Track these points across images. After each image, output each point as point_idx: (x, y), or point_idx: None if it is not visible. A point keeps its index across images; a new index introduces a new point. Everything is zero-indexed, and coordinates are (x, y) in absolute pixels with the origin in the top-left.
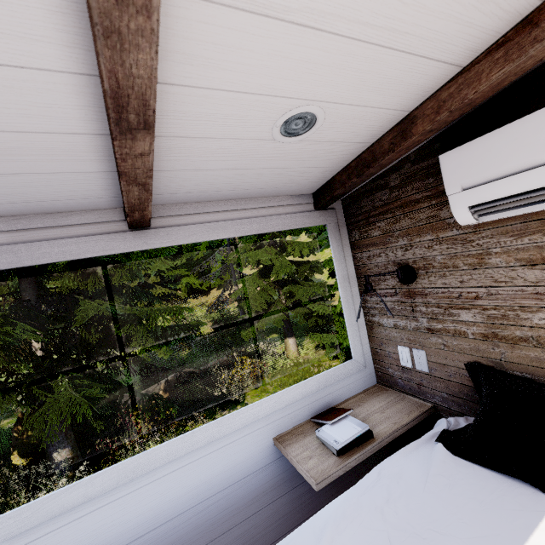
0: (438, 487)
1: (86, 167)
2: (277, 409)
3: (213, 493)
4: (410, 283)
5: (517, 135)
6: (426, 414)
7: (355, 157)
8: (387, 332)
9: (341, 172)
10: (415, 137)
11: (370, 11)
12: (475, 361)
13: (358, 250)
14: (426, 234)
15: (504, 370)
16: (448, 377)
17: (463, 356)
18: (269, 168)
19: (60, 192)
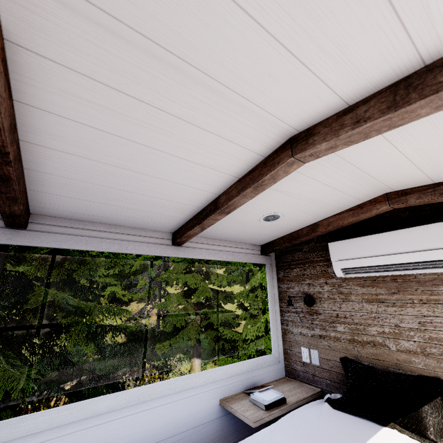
0: (326, 421)
1: (180, 215)
2: (225, 377)
3: (177, 432)
4: (311, 306)
5: (358, 243)
6: (317, 394)
7: (288, 233)
8: (295, 337)
9: (280, 238)
10: (318, 233)
11: (309, 195)
12: (345, 356)
13: (281, 282)
14: (320, 279)
15: (359, 362)
16: (330, 368)
17: (339, 353)
18: (249, 230)
19: (157, 222)
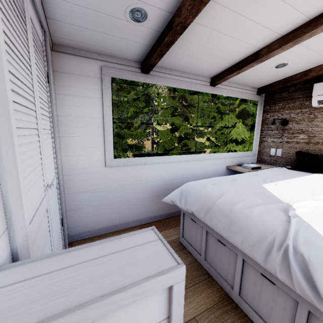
0: (285, 171)
1: (225, 65)
2: (230, 157)
3: (209, 174)
4: (285, 126)
5: None
6: None
7: (283, 78)
8: (268, 143)
9: (275, 82)
10: (309, 76)
11: (320, 47)
12: (299, 151)
13: (266, 113)
14: (297, 109)
15: (308, 152)
16: (287, 157)
17: (296, 149)
18: (259, 75)
19: (208, 69)
